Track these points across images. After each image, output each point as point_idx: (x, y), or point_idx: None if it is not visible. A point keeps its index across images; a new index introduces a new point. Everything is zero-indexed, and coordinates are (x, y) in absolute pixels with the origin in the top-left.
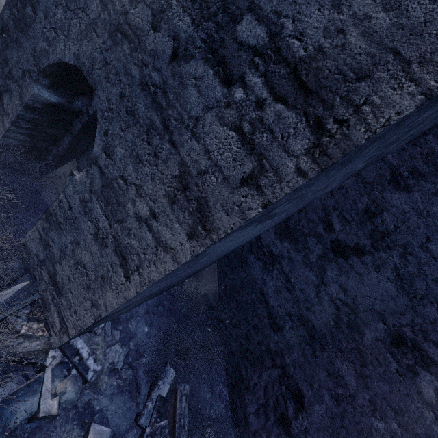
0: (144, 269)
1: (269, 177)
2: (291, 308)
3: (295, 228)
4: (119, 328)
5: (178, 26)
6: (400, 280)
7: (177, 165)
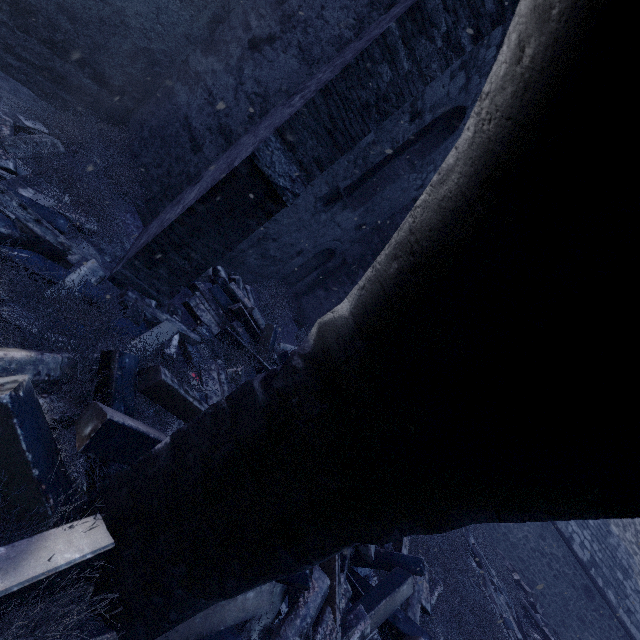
0: None
1: None
2: (212, 122)
3: (220, 40)
4: None
5: None
6: (302, 53)
7: None
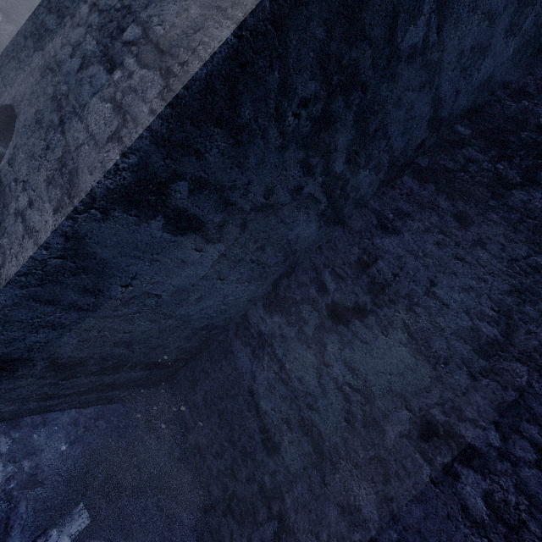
0: (5, 267)
1: (129, 126)
2: (288, 410)
3: (286, 297)
4: (13, 436)
5: (88, 49)
6: (415, 341)
7: (62, 148)
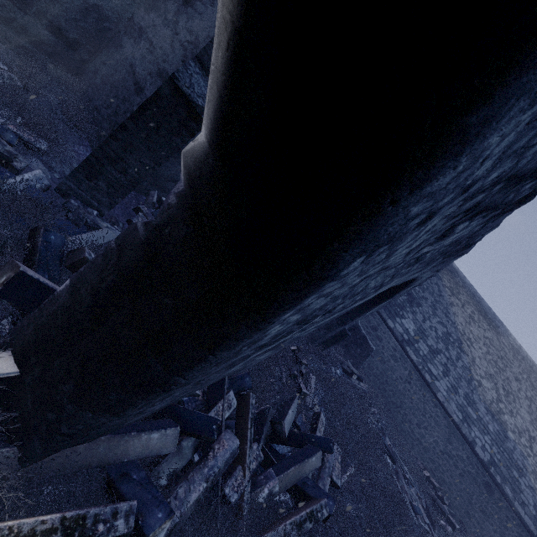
0: None
1: None
2: (152, 68)
3: None
4: None
5: None
6: None
7: None
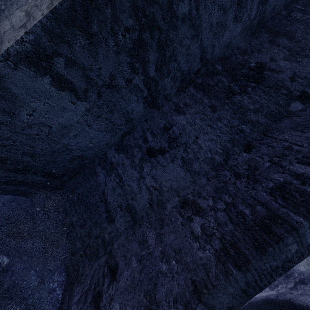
0: None
1: (31, 21)
2: (121, 201)
3: (127, 144)
4: None
5: None
6: (185, 165)
7: None
